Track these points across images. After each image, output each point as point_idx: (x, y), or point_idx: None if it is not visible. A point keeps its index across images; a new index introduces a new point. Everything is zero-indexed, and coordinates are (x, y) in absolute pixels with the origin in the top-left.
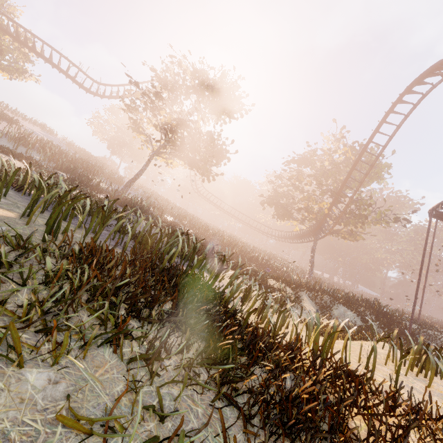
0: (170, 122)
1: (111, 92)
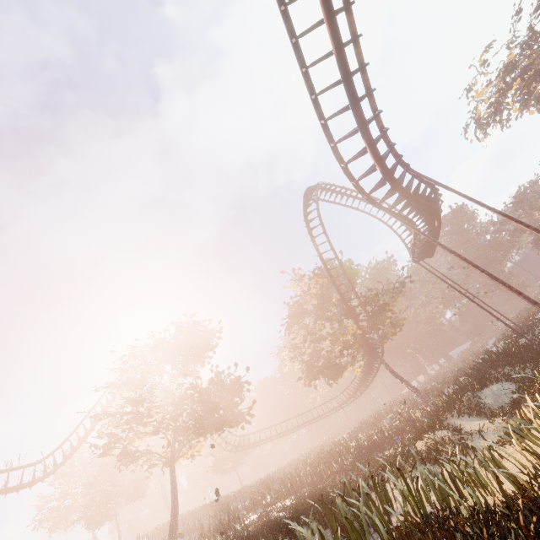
0: (167, 412)
1: (64, 453)
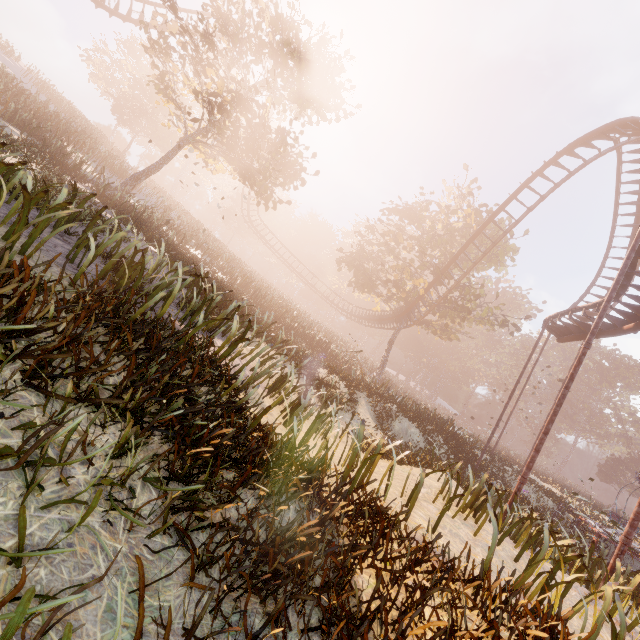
0: (221, 93)
1: (130, 10)
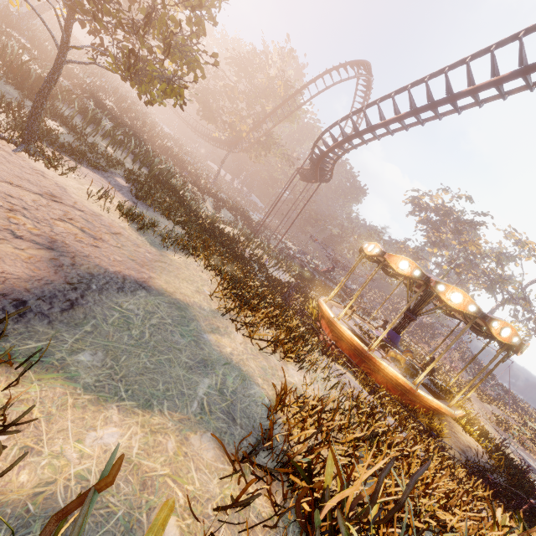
0: None
1: None
